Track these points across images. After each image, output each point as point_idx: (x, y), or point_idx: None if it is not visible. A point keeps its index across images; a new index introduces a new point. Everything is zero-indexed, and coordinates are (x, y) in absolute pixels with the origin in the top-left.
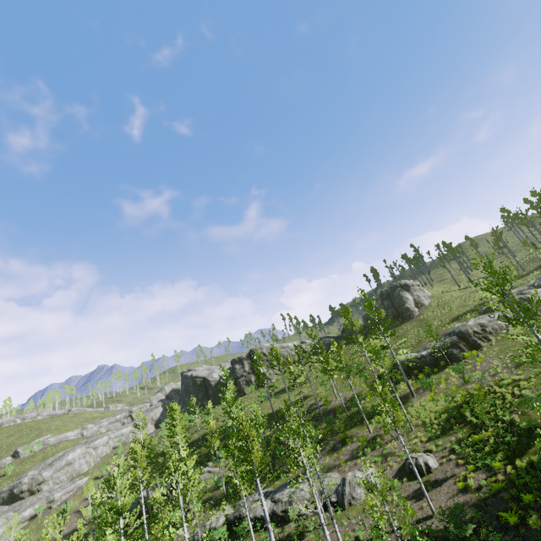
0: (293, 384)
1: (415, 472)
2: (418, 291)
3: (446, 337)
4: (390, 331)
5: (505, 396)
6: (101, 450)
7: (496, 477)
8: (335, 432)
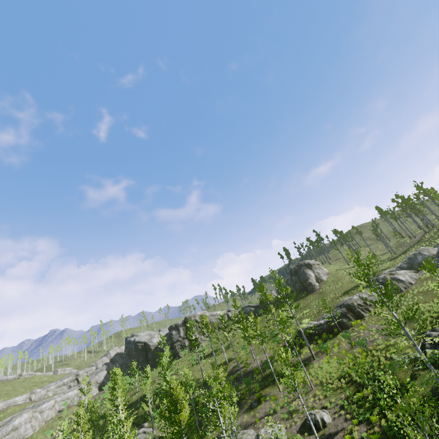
0: (220, 348)
1: (312, 428)
2: (318, 269)
3: (338, 308)
4: (297, 302)
5: (380, 359)
6: (47, 413)
7: (374, 429)
8: (252, 392)
